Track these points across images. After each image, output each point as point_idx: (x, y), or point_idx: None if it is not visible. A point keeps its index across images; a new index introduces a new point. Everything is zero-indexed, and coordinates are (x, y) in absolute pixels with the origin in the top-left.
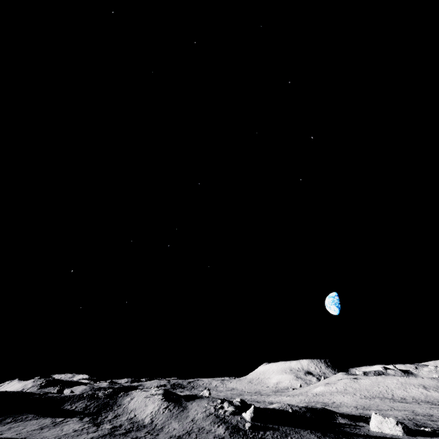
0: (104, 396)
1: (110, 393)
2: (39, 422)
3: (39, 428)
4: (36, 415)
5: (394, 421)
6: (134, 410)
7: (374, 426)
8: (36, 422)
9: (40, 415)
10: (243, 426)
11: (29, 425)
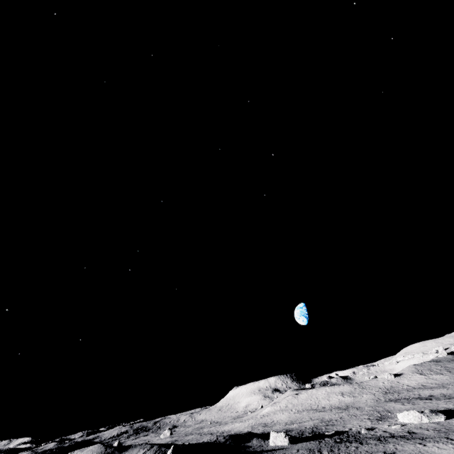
0: None
1: None
2: None
3: None
4: None
5: (284, 435)
6: None
7: (271, 442)
8: None
9: None
10: None
11: None
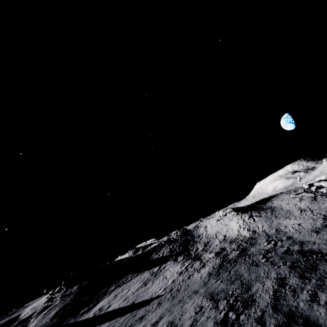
0: (179, 237)
1: (182, 233)
2: (139, 278)
3: (142, 285)
4: (133, 274)
5: None
6: (217, 233)
7: None
8: (136, 280)
9: (136, 272)
10: None
11: (131, 286)
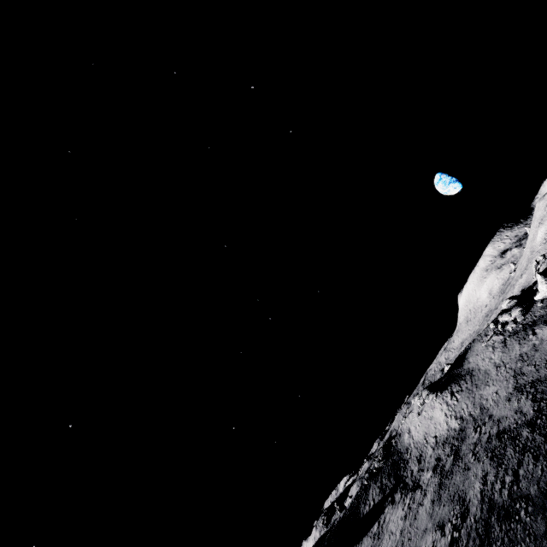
0: (383, 462)
1: (383, 454)
2: None
3: None
4: None
5: None
6: (426, 436)
7: None
8: None
9: (353, 546)
10: None
11: None
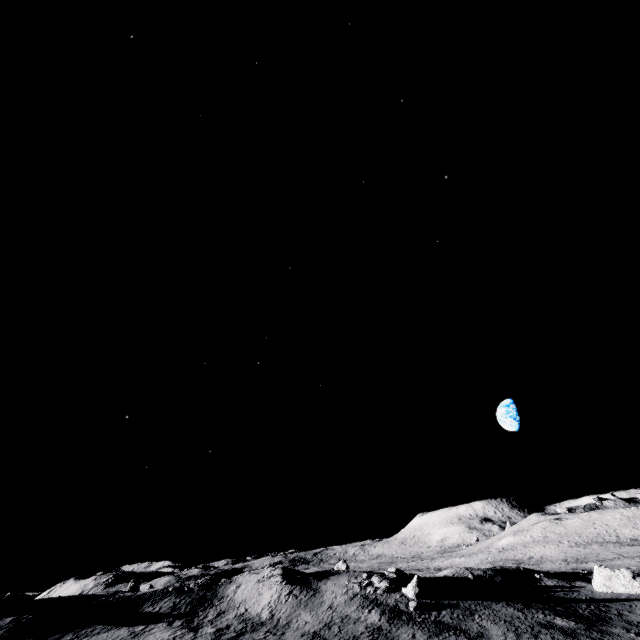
0: (198, 588)
1: (205, 582)
2: (111, 635)
3: None
4: (105, 625)
5: (629, 574)
6: (243, 602)
7: (600, 585)
8: (106, 636)
9: (111, 625)
10: (405, 608)
11: None
